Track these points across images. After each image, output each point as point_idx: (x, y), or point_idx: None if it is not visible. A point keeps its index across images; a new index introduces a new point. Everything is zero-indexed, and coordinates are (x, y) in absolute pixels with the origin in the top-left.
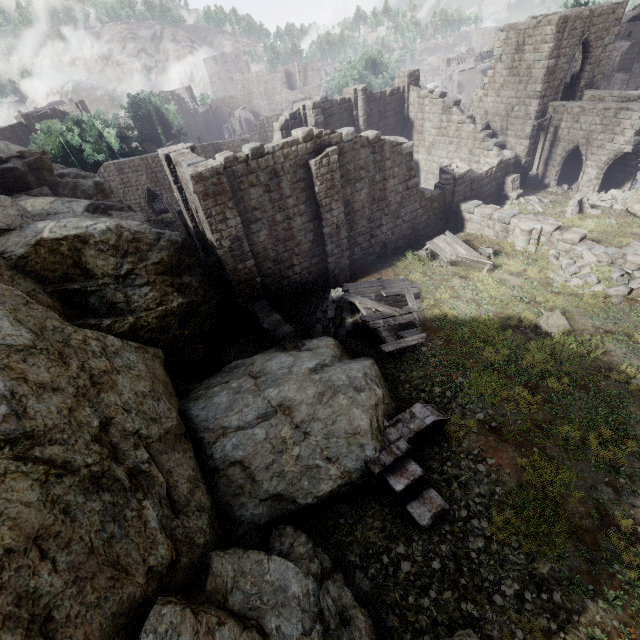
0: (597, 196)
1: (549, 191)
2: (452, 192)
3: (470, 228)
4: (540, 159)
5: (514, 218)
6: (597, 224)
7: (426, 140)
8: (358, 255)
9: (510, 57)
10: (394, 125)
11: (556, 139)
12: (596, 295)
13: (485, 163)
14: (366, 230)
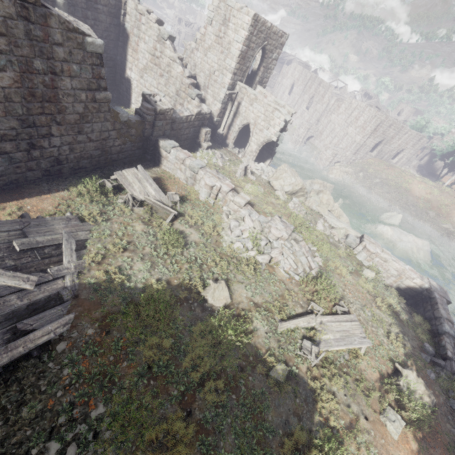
0: (254, 165)
1: (228, 149)
2: (152, 124)
3: (166, 165)
4: (226, 123)
5: (202, 170)
6: (254, 189)
7: (140, 61)
8: (5, 167)
9: (218, 25)
10: (107, 26)
11: (238, 112)
12: (250, 261)
13: (187, 108)
14: (19, 135)
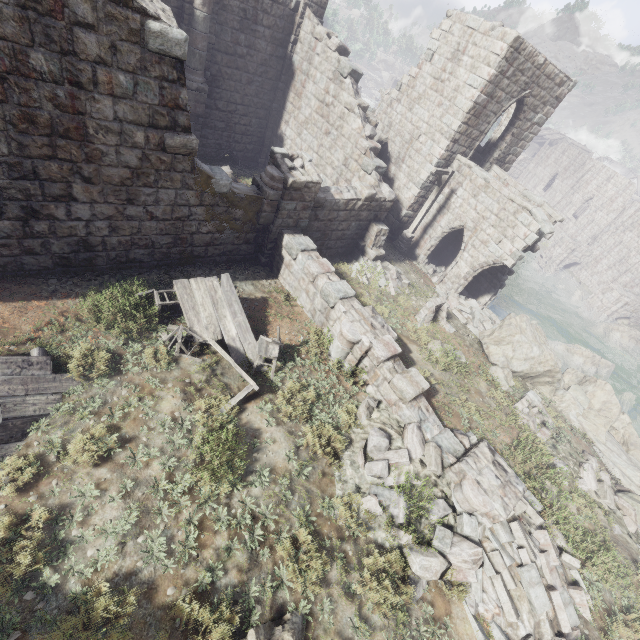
0: (458, 301)
1: (415, 265)
2: (277, 205)
3: (286, 279)
4: (421, 221)
5: (343, 303)
6: (445, 354)
7: (302, 110)
8: None
9: (443, 62)
10: (266, 57)
11: (446, 205)
12: (390, 563)
13: (352, 187)
14: (5, 191)
